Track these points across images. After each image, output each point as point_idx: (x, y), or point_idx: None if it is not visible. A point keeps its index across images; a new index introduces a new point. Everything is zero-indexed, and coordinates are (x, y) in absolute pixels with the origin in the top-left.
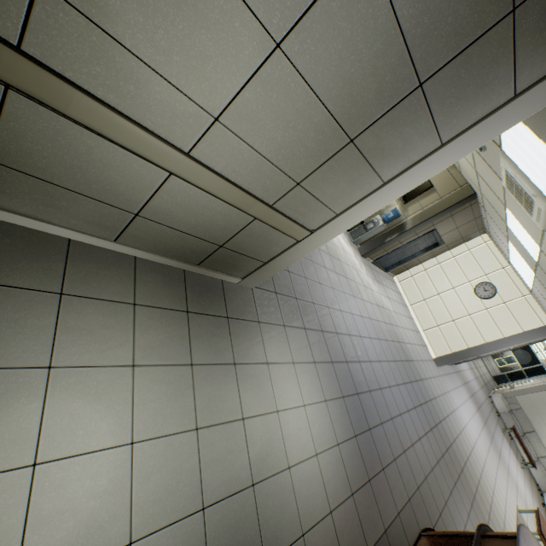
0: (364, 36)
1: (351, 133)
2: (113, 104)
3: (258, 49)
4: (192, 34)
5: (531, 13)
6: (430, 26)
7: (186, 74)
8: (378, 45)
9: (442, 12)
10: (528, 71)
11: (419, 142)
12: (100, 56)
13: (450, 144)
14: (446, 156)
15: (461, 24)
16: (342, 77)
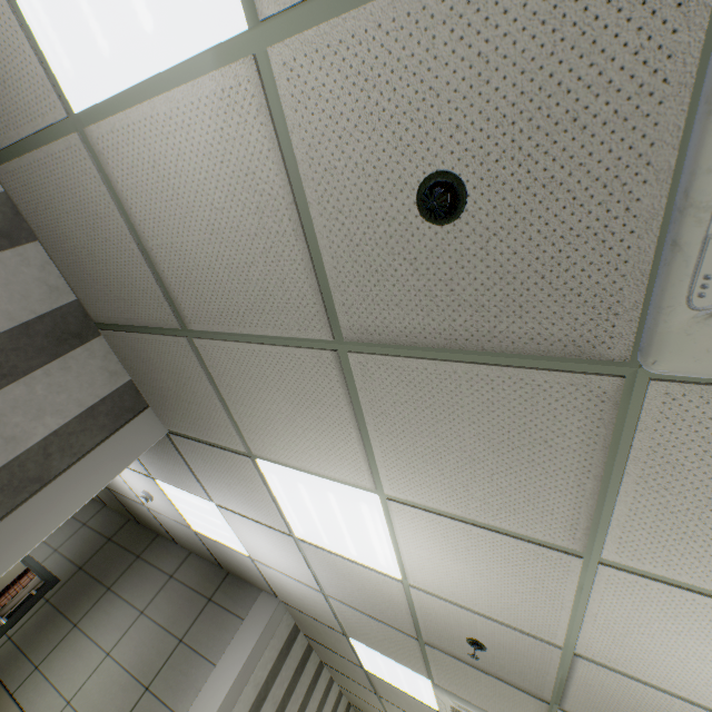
0: (146, 634)
1: (147, 682)
2: (26, 710)
3: (100, 658)
4: (76, 664)
5: (220, 595)
6: (175, 619)
7: (66, 681)
8: (153, 635)
9: (178, 613)
10: (242, 609)
11: (198, 671)
12: (37, 687)
13: (221, 661)
14: (224, 671)
15: (189, 612)
16: (138, 654)
